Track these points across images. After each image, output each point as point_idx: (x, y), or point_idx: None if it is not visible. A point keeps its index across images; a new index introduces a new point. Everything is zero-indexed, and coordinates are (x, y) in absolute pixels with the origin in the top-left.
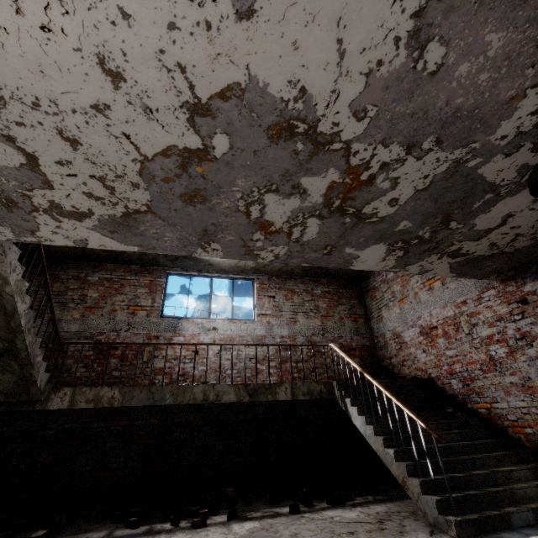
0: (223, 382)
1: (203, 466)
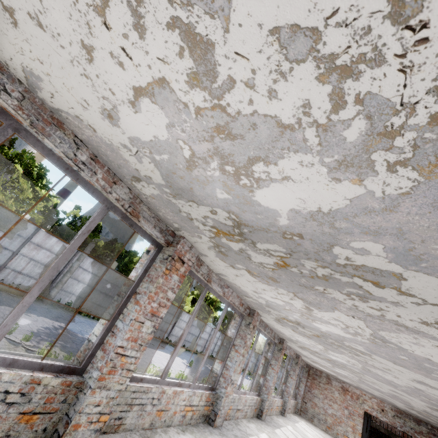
0: (381, 423)
1: None
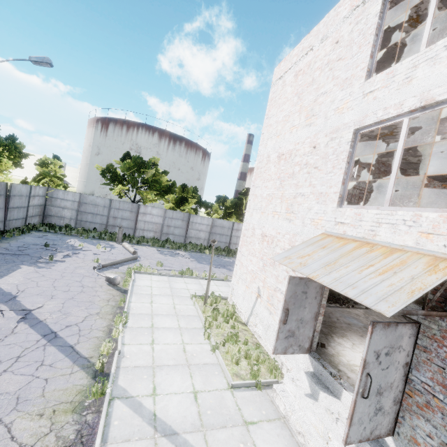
0: None
1: None
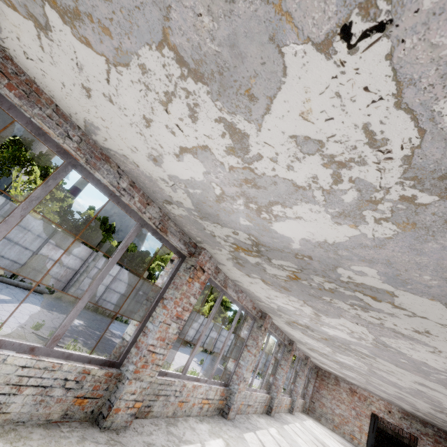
0: (388, 425)
1: (380, 444)
